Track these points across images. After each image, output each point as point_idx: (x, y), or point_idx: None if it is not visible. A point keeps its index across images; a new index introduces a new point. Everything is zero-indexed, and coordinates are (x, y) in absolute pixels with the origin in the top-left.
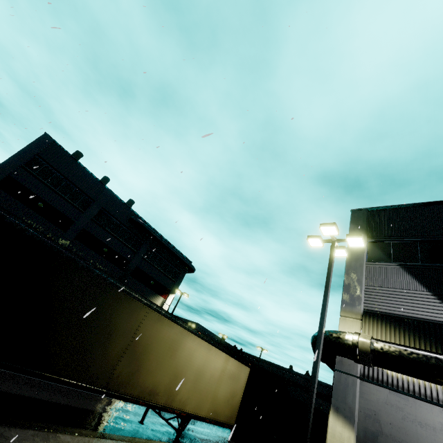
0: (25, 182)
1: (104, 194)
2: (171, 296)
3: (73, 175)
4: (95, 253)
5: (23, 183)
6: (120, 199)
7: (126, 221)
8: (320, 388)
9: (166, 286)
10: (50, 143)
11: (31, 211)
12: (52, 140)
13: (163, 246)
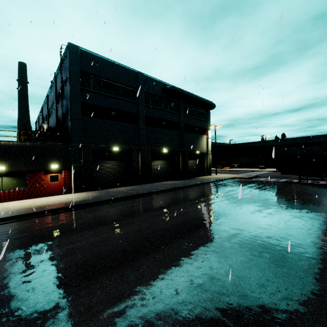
0: (93, 101)
1: (139, 79)
2: (209, 132)
3: (111, 75)
4: (160, 129)
5: (93, 103)
6: (149, 76)
7: (161, 93)
8: (302, 141)
9: (203, 127)
10: (78, 52)
11: (112, 122)
12: (77, 48)
13: (193, 98)
